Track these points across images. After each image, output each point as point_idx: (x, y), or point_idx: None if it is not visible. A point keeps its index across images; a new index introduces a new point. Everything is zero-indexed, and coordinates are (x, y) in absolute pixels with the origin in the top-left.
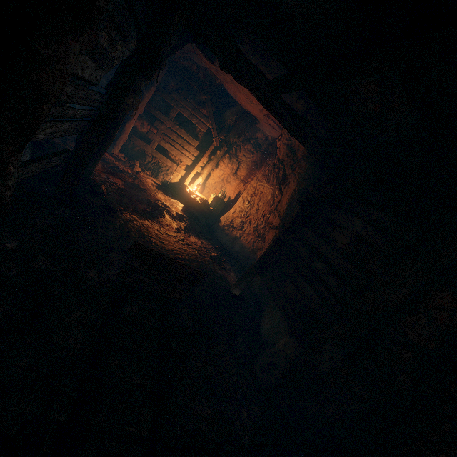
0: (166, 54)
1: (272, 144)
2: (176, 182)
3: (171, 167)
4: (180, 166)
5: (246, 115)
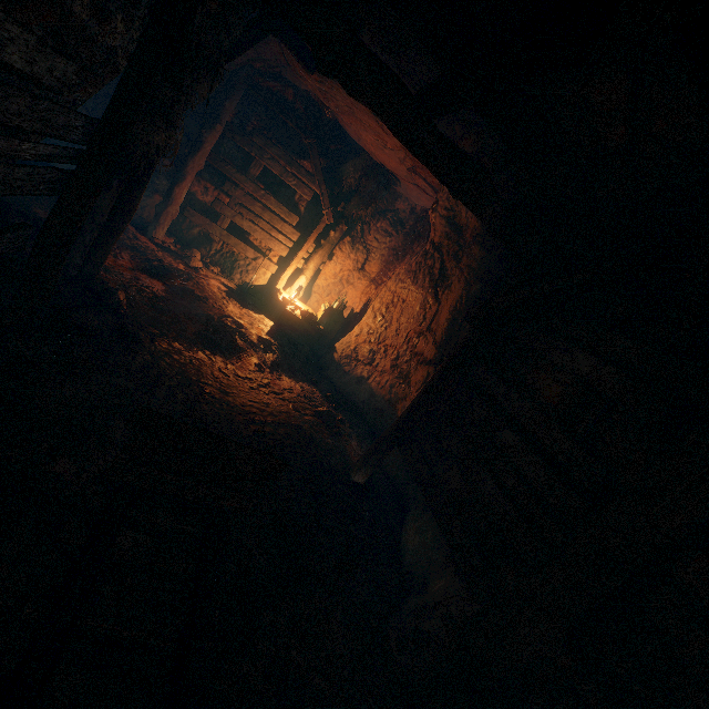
0: (227, 55)
1: (422, 219)
2: (263, 285)
3: (254, 260)
4: (269, 257)
5: (378, 171)
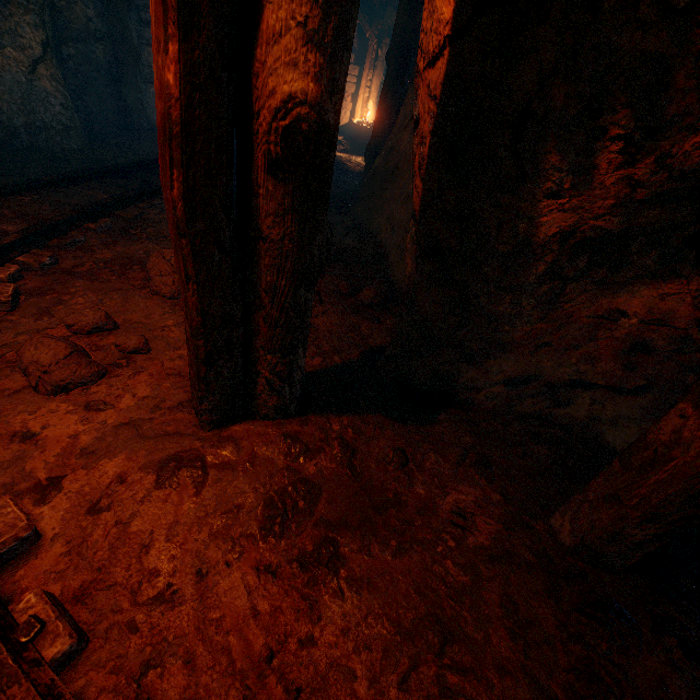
0: None
1: None
2: (347, 123)
3: None
4: (345, 100)
5: None
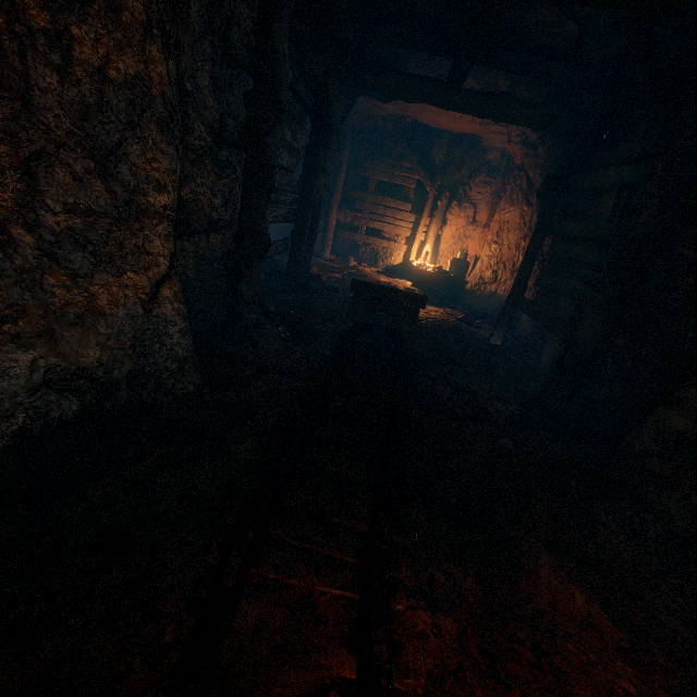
0: (340, 122)
1: (511, 157)
2: (400, 263)
3: (389, 247)
4: (398, 242)
5: (460, 139)
